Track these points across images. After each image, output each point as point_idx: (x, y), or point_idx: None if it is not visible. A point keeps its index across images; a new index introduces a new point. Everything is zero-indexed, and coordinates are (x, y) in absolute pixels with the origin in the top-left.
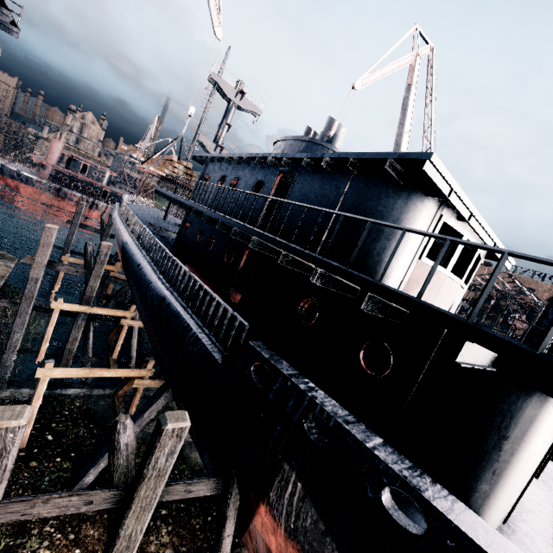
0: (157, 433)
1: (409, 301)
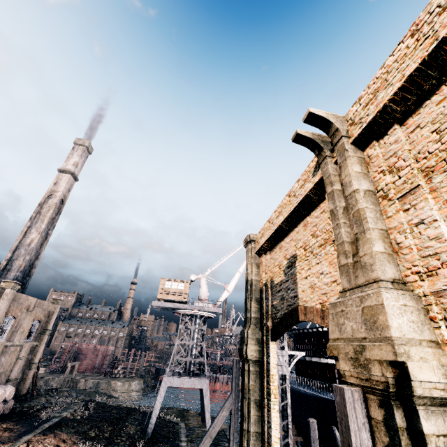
0: None
1: None
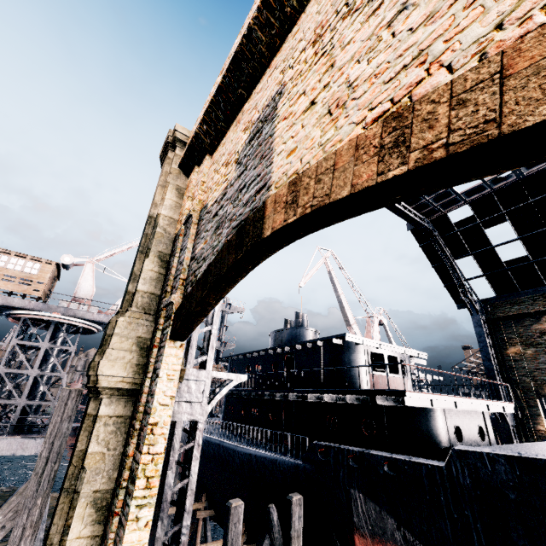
0: (289, 506)
1: (358, 391)
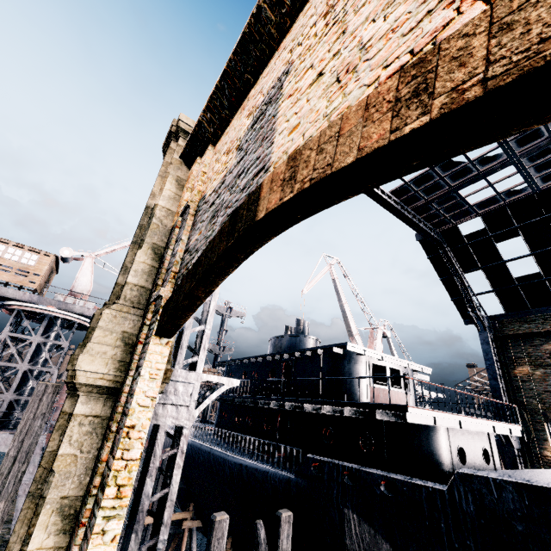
0: (278, 523)
1: (357, 404)
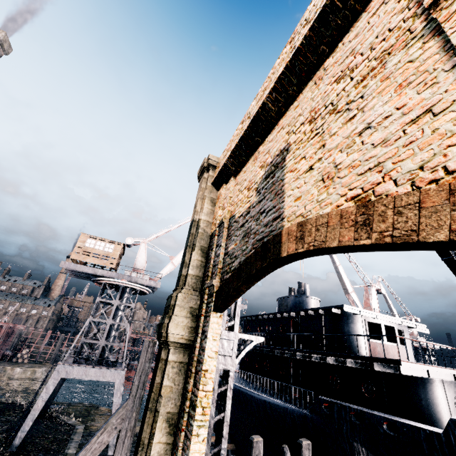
0: (300, 449)
1: (357, 356)
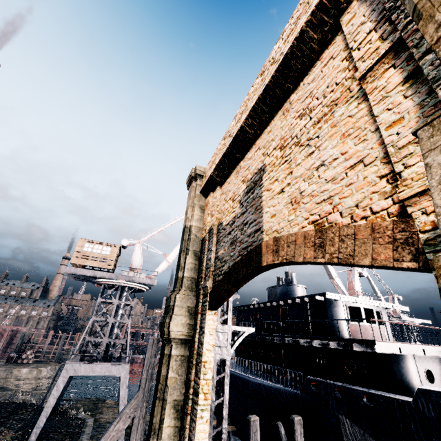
0: (292, 424)
1: (338, 339)
